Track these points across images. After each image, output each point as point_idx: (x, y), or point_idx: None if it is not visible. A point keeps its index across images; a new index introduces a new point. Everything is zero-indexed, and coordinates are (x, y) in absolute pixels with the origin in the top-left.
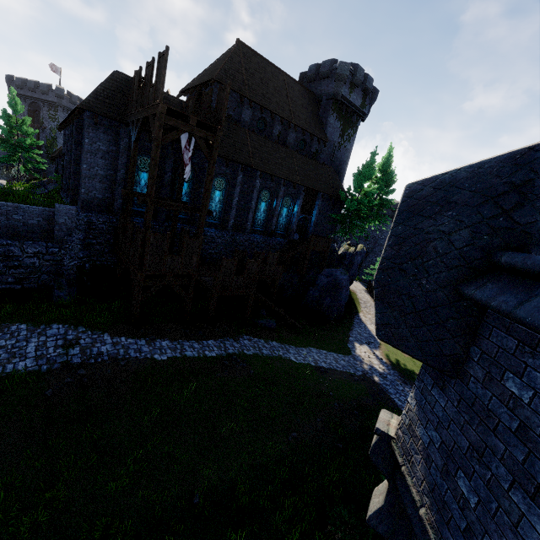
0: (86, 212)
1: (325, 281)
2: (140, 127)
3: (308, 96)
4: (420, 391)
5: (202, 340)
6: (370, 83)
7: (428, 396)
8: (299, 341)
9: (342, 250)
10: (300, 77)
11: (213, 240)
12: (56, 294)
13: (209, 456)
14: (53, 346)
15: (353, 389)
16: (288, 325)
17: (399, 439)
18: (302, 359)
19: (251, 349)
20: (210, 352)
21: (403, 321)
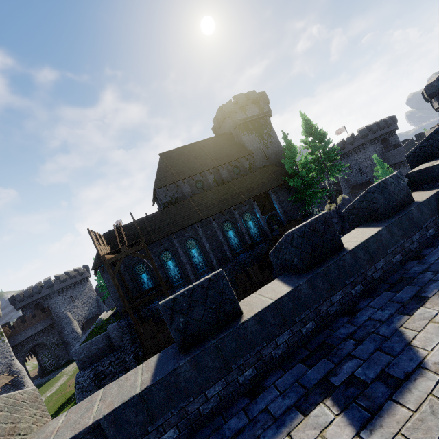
0: (125, 319)
1: None
2: (113, 264)
3: (221, 139)
4: None
5: None
6: (254, 94)
7: None
8: None
9: None
10: (213, 130)
11: None
12: None
13: None
14: None
15: None
16: None
17: None
18: None
19: None
20: None
21: None
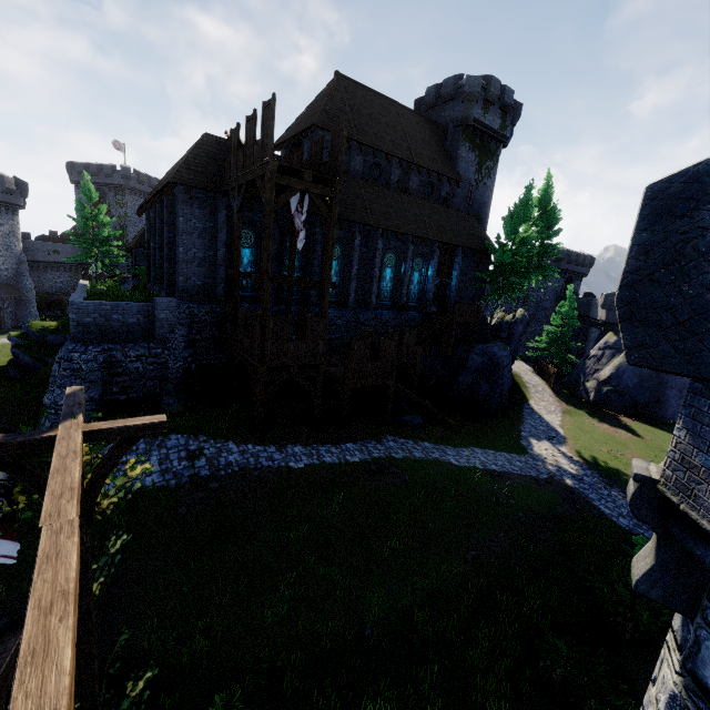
0: (186, 303)
1: (478, 361)
2: (244, 194)
3: (429, 127)
4: (691, 417)
5: (338, 444)
6: (510, 96)
7: (704, 419)
8: (457, 440)
9: (495, 319)
10: (416, 105)
11: (333, 322)
12: (165, 402)
13: (373, 580)
14: (177, 458)
15: (540, 496)
16: (437, 422)
17: (668, 479)
18: (465, 462)
19: (400, 452)
20: (352, 457)
21: (663, 338)
